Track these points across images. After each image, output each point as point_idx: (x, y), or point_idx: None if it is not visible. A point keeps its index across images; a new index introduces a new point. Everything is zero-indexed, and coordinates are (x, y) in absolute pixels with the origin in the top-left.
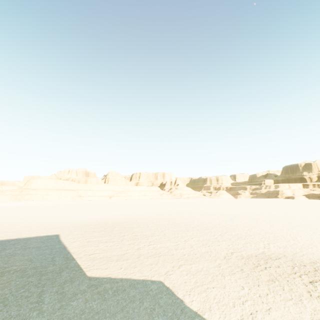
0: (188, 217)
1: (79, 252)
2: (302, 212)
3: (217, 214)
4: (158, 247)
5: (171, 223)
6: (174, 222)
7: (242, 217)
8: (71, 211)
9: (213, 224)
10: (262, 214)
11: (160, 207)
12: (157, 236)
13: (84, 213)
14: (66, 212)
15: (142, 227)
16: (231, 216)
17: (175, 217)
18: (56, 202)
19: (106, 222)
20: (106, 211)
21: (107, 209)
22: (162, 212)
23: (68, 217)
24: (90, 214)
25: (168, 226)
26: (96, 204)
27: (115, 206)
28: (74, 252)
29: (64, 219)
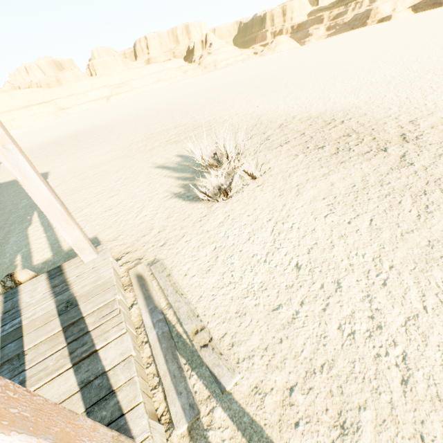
0: (175, 101)
1: (6, 171)
2: (346, 49)
3: (220, 87)
4: (85, 147)
5: (139, 116)
6: (146, 113)
7: (244, 82)
8: (40, 134)
9: (188, 103)
10: (282, 68)
11: (163, 96)
12: (101, 136)
13: (53, 132)
14: (33, 137)
15: (99, 130)
16: (234, 84)
17: (157, 107)
18: (30, 127)
19: (65, 136)
20: (83, 122)
21: (88, 119)
22: (152, 104)
23: (29, 143)
24: (59, 132)
25: (130, 121)
26: (84, 115)
27: (105, 111)
28: (2, 172)
29: (23, 146)
